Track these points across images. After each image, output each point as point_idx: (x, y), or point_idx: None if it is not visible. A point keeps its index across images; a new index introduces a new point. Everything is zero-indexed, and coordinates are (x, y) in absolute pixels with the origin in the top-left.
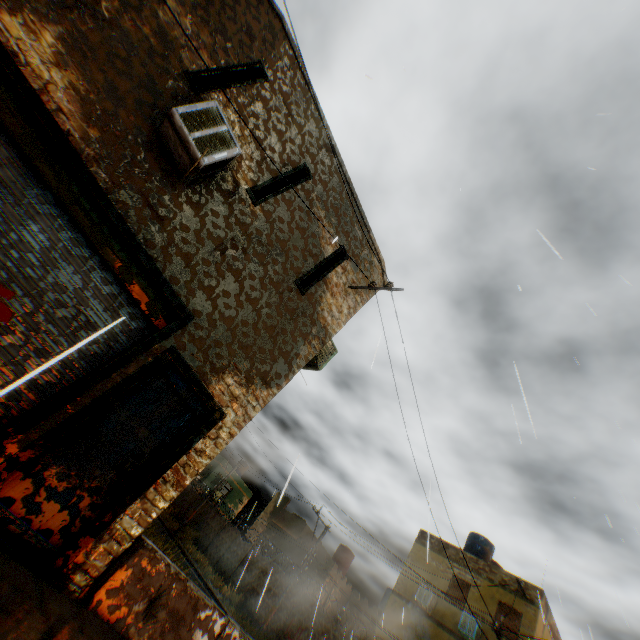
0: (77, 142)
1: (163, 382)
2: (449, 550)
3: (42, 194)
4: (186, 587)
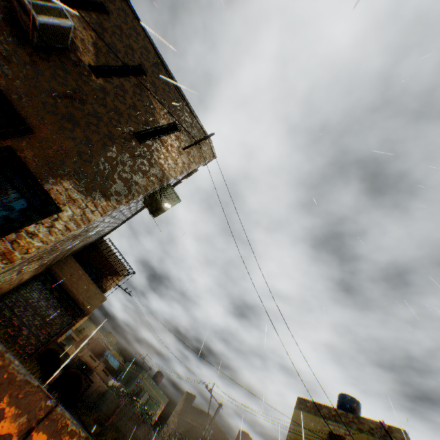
0: None
1: (1, 174)
2: (323, 410)
3: None
4: (5, 359)
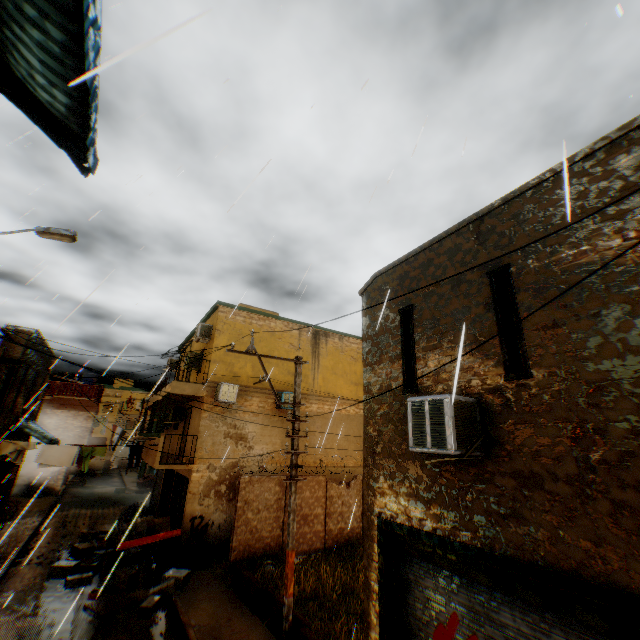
0: (440, 529)
1: None
2: None
3: (481, 590)
4: None
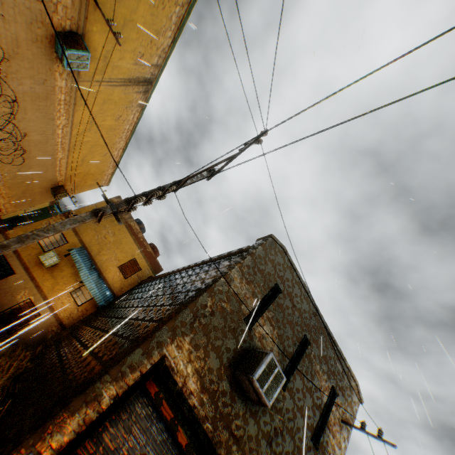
0: (197, 409)
1: None
2: None
3: (175, 451)
4: None
